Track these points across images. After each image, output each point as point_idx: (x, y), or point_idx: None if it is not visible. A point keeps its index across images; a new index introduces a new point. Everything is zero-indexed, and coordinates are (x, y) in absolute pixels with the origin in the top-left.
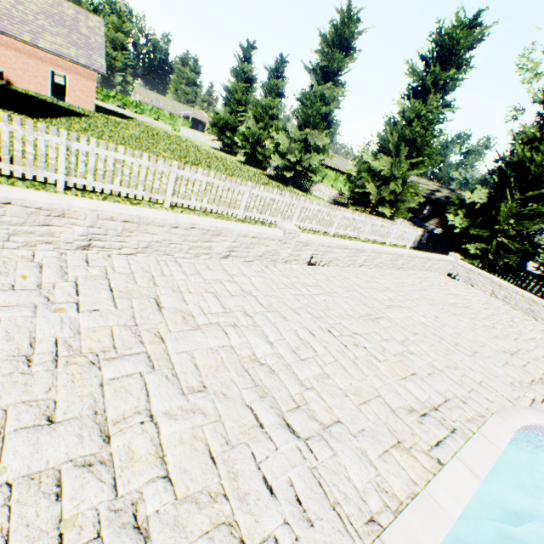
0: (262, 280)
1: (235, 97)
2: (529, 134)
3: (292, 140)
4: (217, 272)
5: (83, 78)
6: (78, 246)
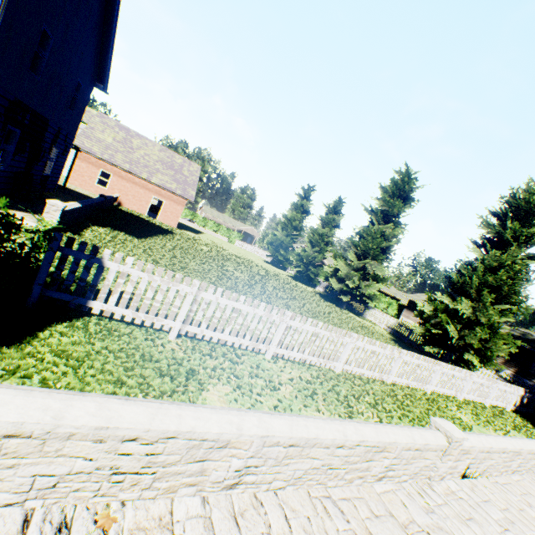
0: None
1: (292, 223)
2: None
3: (352, 267)
4: (386, 522)
5: (175, 203)
6: (225, 483)
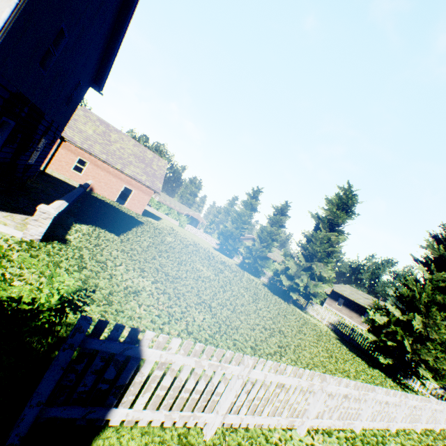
0: None
1: (241, 218)
2: None
3: (301, 267)
4: None
5: (143, 193)
6: None
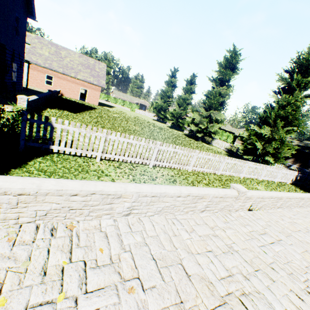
0: (231, 232)
1: (166, 94)
2: None
3: (202, 116)
4: (202, 226)
5: (95, 90)
6: (123, 214)
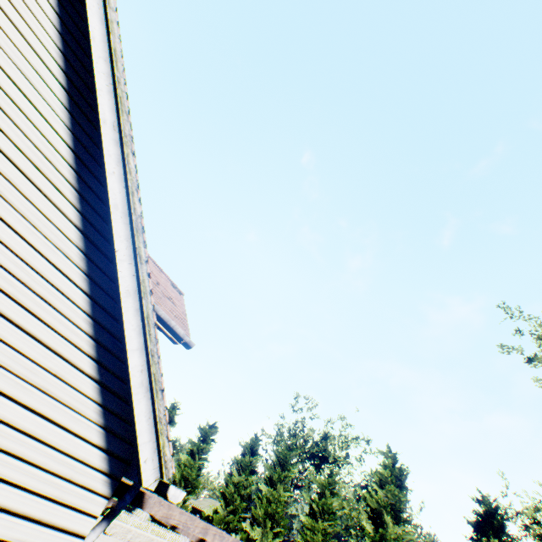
0: None
1: None
2: (226, 477)
3: None
4: None
5: None
6: None
